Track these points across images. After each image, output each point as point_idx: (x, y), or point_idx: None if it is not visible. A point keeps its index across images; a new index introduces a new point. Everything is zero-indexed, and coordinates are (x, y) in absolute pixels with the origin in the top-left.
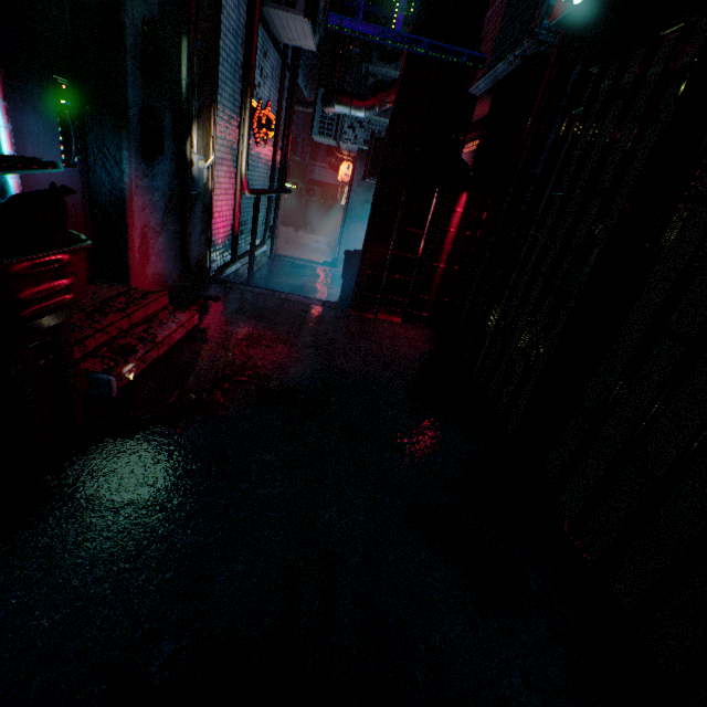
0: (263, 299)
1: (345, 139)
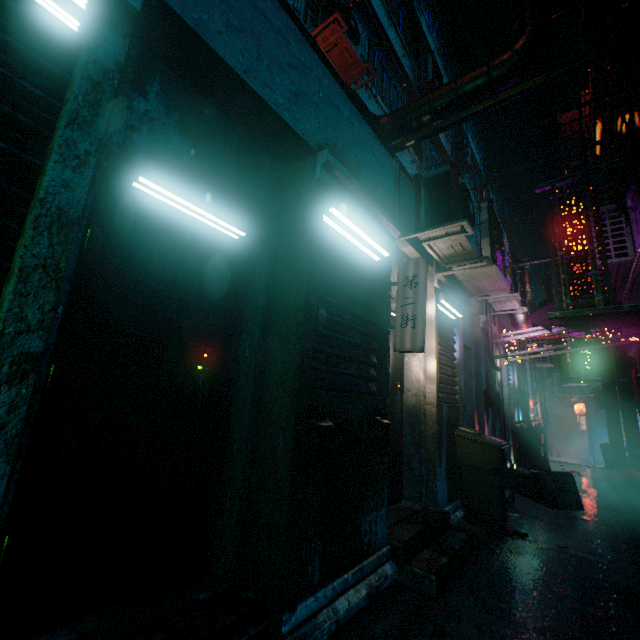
0: (565, 464)
1: (575, 393)
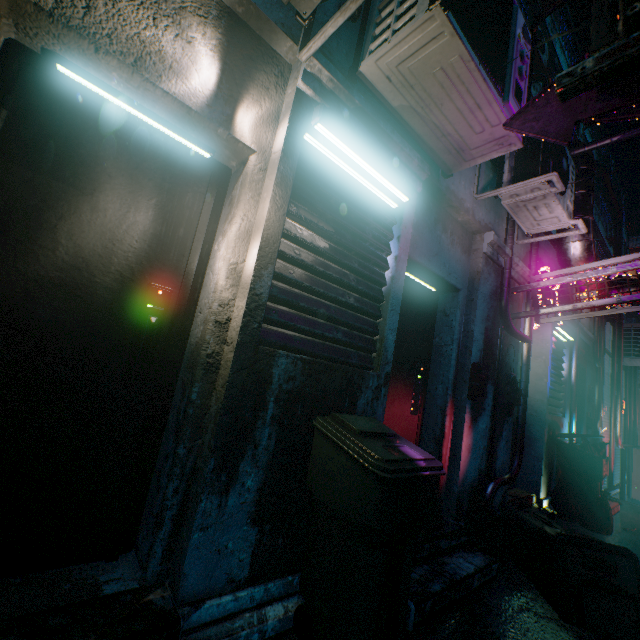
0: None
1: None
